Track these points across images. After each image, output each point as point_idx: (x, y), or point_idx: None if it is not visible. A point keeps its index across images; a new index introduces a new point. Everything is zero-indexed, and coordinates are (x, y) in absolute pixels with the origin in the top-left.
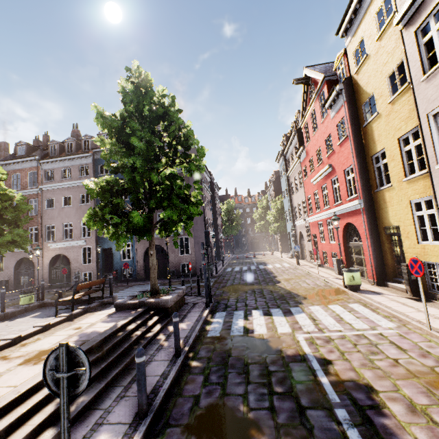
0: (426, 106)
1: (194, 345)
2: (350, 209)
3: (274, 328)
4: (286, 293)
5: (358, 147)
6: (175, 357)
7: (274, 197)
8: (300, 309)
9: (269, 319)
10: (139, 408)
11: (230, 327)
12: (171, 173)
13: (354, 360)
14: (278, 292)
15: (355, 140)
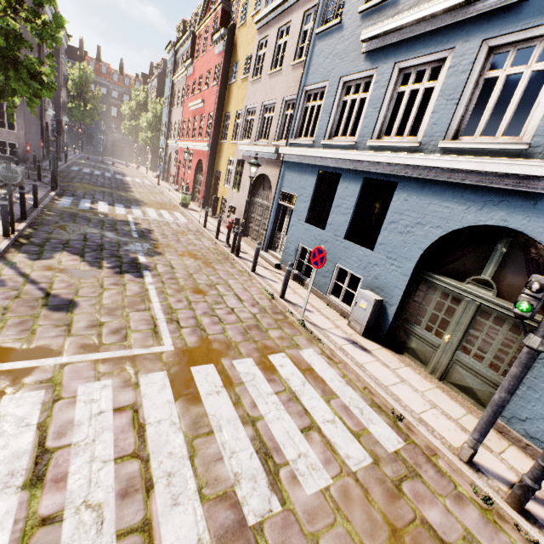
0: (247, 101)
1: (47, 207)
2: (204, 149)
3: (114, 211)
4: (133, 199)
5: (221, 100)
6: (34, 208)
7: (155, 96)
8: (138, 208)
9: (113, 207)
10: (22, 215)
11: (79, 205)
12: (13, 28)
13: (153, 225)
14: (127, 197)
15: (221, 93)
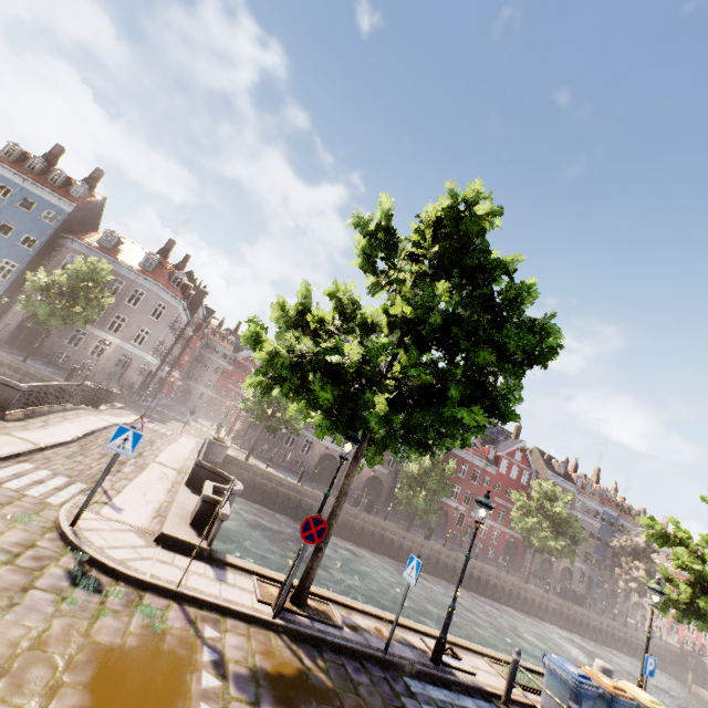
0: None
1: None
2: None
3: None
4: None
5: None
6: None
7: None
8: None
9: None
10: None
11: None
12: None
13: None
14: None
15: None
